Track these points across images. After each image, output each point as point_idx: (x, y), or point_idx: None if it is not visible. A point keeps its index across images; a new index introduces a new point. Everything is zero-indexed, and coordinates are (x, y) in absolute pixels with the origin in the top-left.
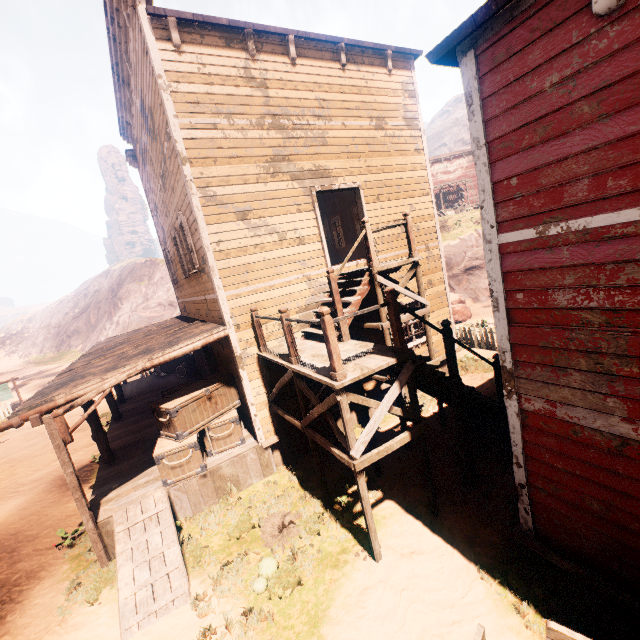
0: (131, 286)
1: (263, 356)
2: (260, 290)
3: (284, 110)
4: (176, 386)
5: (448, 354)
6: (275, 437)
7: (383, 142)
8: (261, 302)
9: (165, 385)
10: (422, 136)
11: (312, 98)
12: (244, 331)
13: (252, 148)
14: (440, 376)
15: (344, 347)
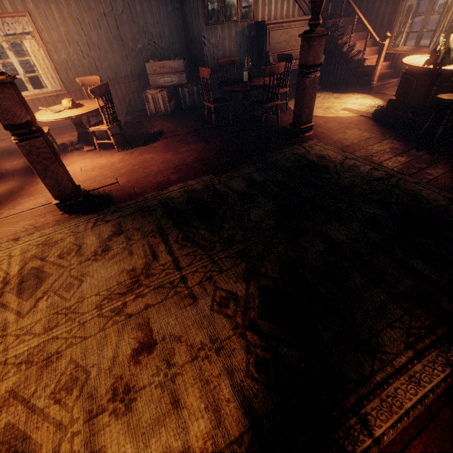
0: None
1: None
2: None
3: None
4: None
5: None
6: None
7: None
8: None
9: None
10: None
11: None
12: None
13: None
14: None
15: None
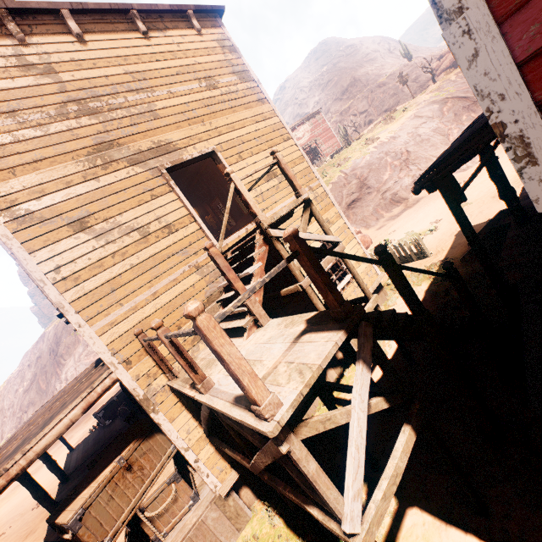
0: (68, 340)
1: (172, 387)
2: (140, 304)
3: (90, 92)
4: (104, 449)
5: (400, 288)
6: (233, 474)
7: (222, 100)
8: (148, 318)
9: (110, 436)
10: (259, 86)
11: (121, 73)
12: (138, 364)
13: (62, 143)
14: (403, 320)
15: (265, 335)
